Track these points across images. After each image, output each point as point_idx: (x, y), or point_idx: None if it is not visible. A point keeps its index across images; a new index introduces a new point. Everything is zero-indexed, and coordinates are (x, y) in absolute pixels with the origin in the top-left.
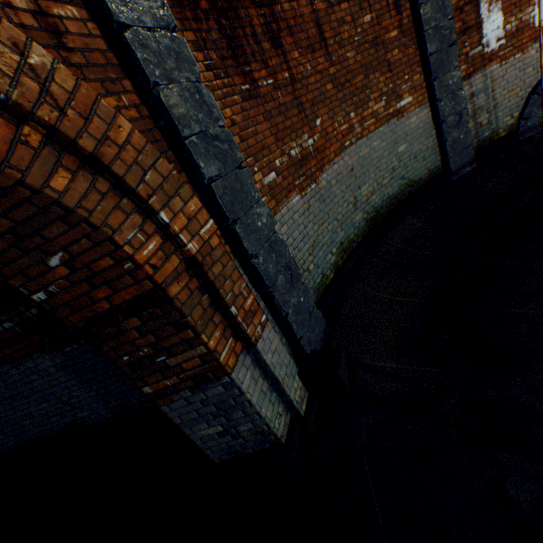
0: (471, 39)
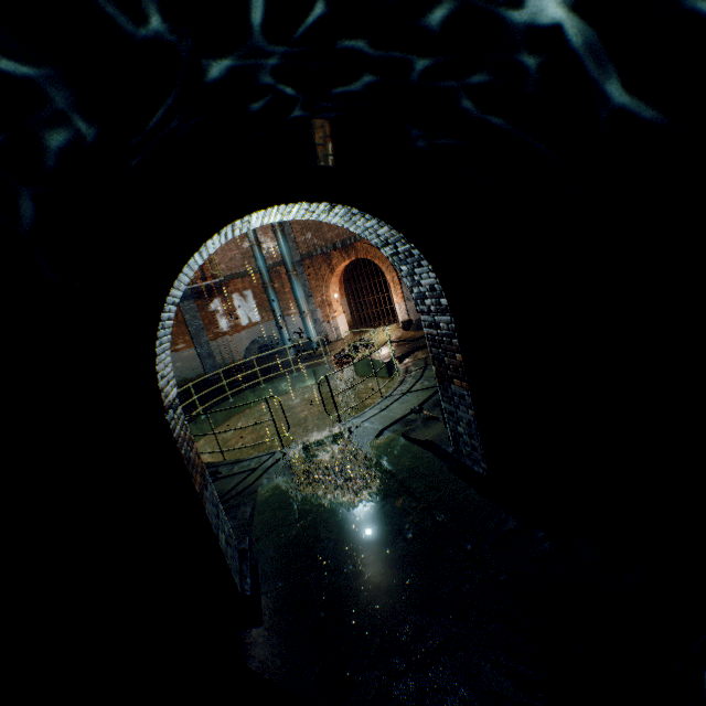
0: (215, 326)
